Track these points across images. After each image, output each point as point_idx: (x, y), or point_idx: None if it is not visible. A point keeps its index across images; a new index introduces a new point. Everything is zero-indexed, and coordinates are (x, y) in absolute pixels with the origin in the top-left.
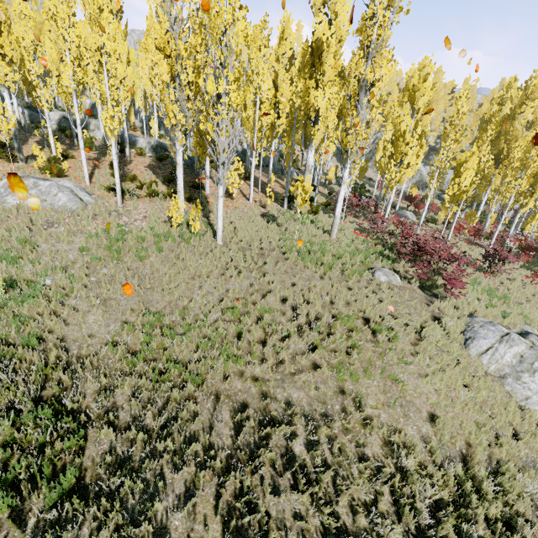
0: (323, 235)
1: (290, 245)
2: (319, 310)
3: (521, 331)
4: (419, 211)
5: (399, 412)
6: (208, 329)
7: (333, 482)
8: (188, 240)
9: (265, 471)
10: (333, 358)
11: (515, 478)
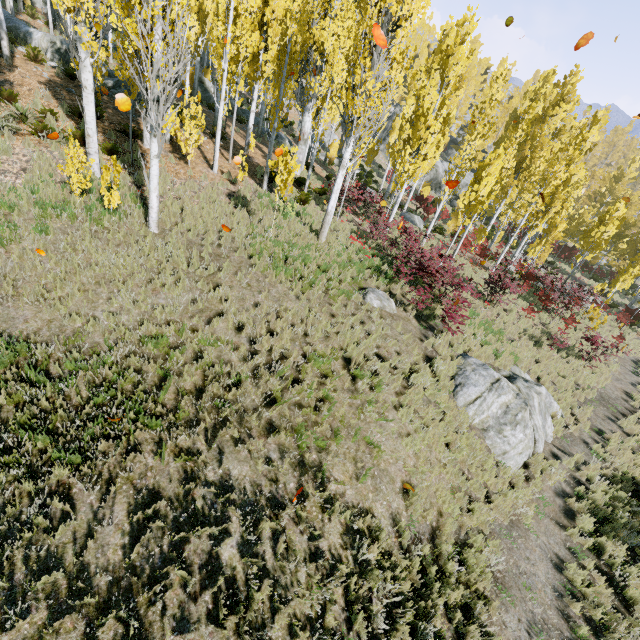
0: (309, 236)
1: (261, 245)
2: (287, 346)
3: (510, 374)
4: (428, 216)
5: (369, 485)
6: (111, 371)
7: (270, 596)
8: (98, 220)
9: (170, 596)
10: (296, 416)
11: (481, 549)
